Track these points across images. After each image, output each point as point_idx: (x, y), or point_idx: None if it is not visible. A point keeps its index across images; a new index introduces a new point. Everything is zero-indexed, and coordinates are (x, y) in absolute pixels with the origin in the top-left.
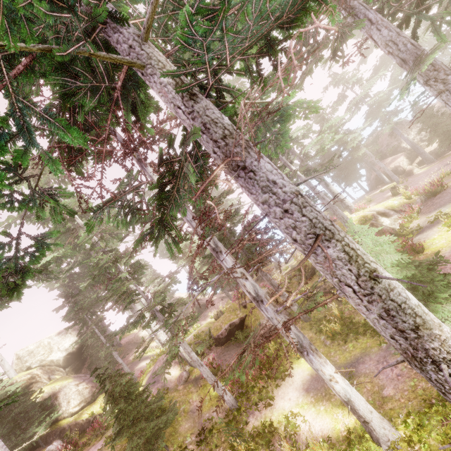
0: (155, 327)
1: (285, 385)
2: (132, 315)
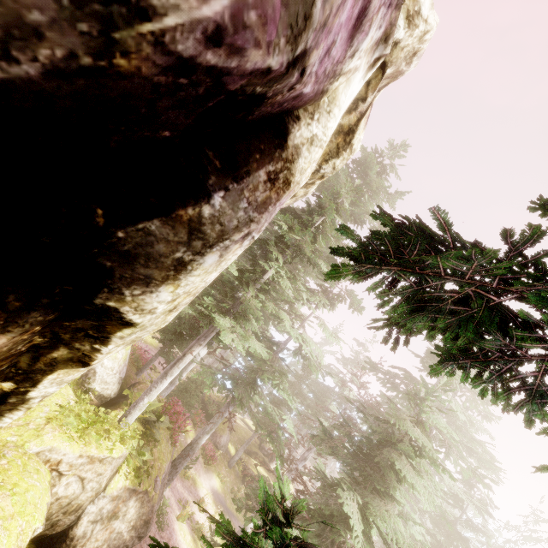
0: None
1: (208, 476)
2: None
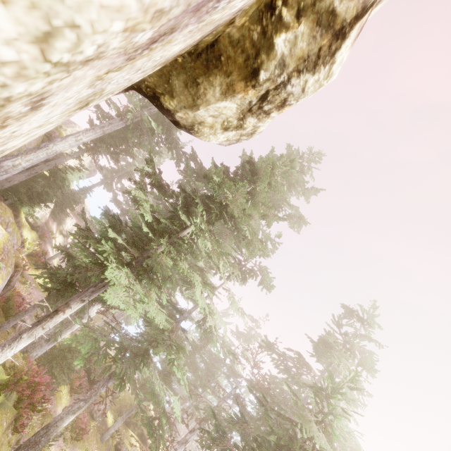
0: None
1: None
2: None
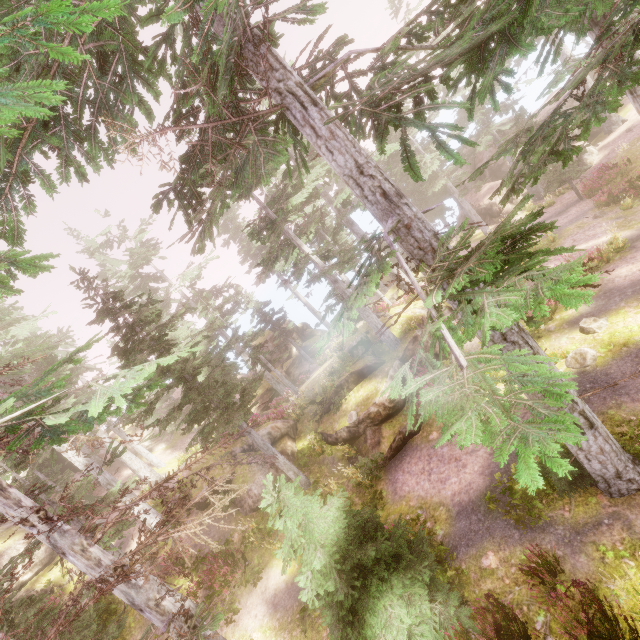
0: (131, 461)
1: (257, 591)
2: (110, 428)
